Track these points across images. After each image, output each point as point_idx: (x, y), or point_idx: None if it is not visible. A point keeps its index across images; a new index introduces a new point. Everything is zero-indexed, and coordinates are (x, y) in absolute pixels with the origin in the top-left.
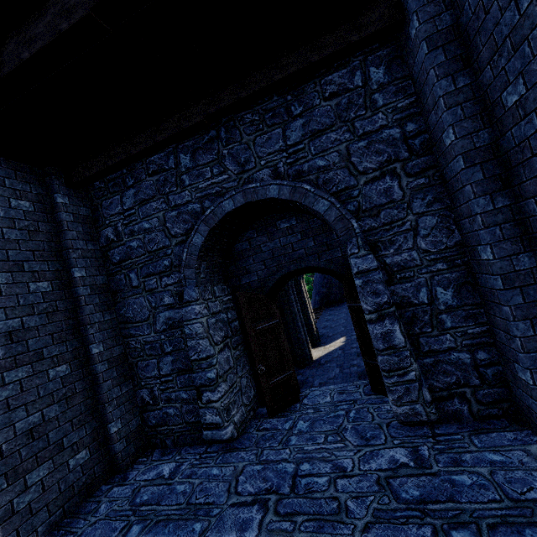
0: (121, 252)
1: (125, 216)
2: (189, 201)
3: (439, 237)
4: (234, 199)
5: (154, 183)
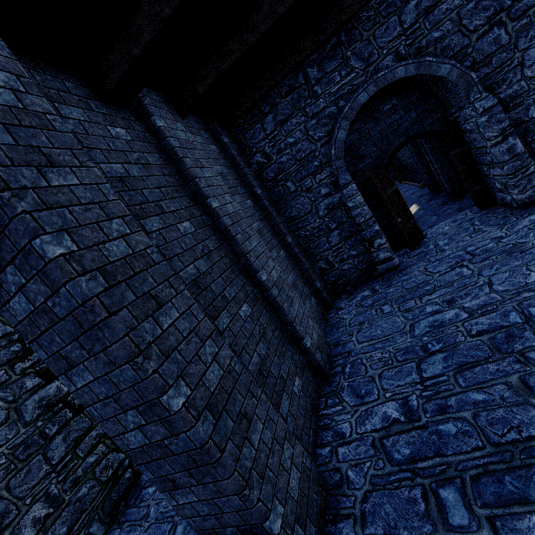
0: (273, 169)
1: (269, 140)
2: (325, 107)
3: None
4: (367, 91)
5: (289, 102)
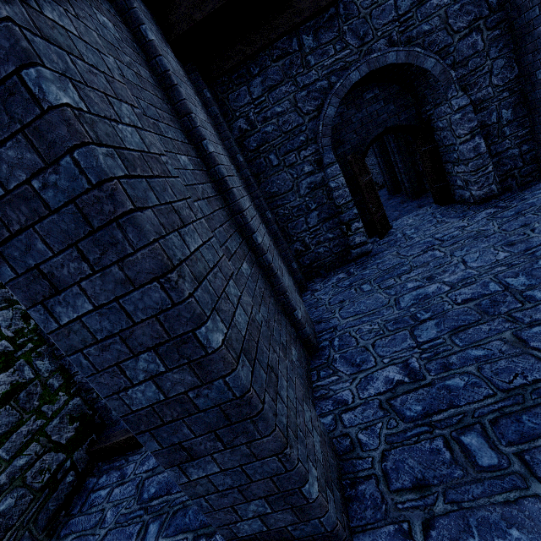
0: (257, 139)
1: (255, 105)
2: (316, 80)
3: (505, 74)
4: (359, 70)
5: (280, 68)
